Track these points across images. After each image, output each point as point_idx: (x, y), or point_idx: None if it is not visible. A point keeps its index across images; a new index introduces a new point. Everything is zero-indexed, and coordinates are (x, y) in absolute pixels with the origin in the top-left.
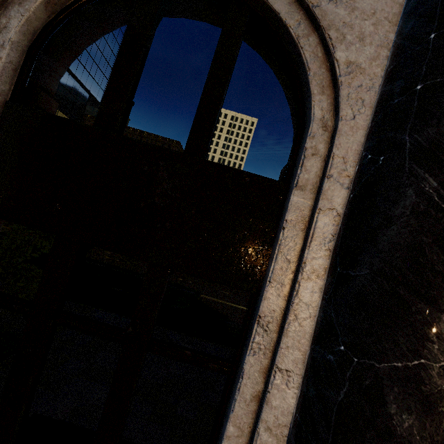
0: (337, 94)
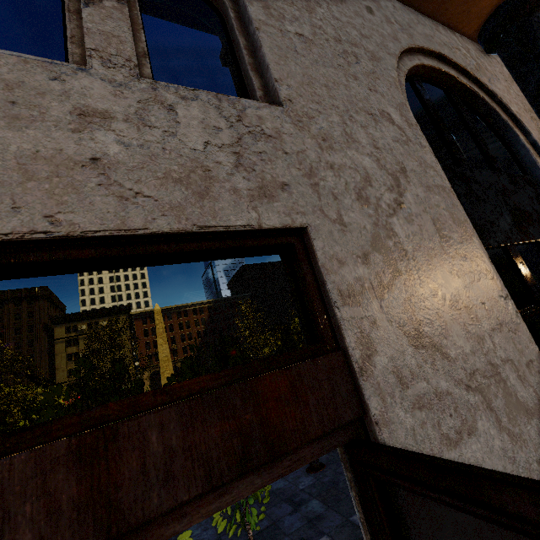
0: (522, 127)
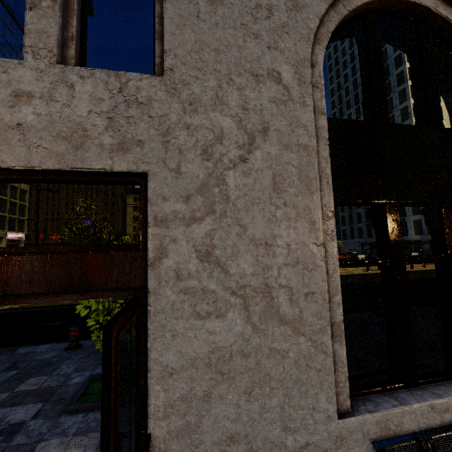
0: None
